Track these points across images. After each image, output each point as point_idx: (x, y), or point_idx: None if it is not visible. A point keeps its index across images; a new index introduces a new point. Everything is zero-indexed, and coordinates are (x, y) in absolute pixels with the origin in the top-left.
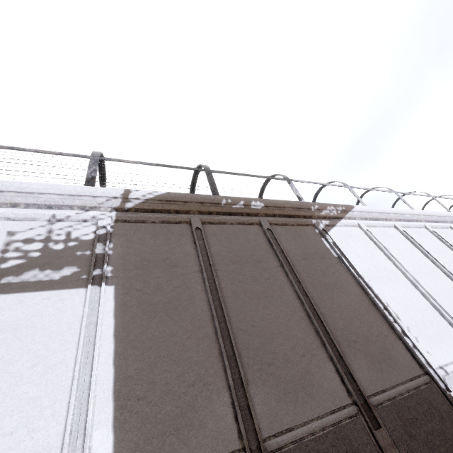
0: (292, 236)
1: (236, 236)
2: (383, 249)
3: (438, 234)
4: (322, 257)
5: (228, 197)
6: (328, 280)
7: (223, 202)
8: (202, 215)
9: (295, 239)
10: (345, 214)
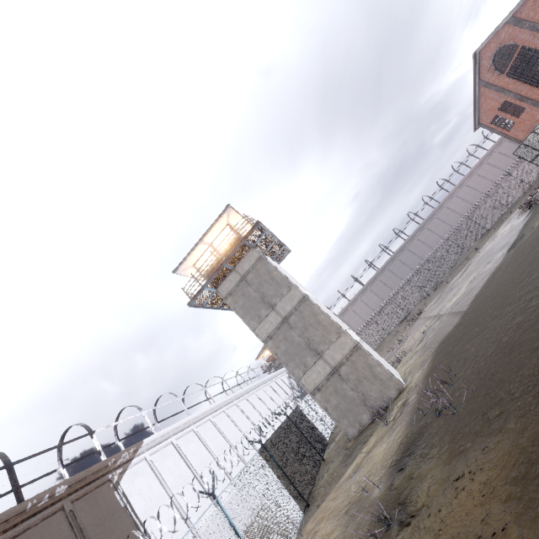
0: (91, 505)
1: (41, 536)
2: (158, 476)
3: (199, 433)
4: (113, 514)
5: (34, 497)
6: (114, 536)
7: (29, 507)
8: (6, 533)
9: (93, 507)
10: (136, 453)
